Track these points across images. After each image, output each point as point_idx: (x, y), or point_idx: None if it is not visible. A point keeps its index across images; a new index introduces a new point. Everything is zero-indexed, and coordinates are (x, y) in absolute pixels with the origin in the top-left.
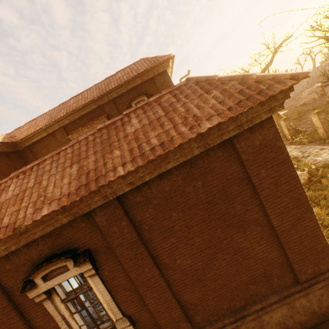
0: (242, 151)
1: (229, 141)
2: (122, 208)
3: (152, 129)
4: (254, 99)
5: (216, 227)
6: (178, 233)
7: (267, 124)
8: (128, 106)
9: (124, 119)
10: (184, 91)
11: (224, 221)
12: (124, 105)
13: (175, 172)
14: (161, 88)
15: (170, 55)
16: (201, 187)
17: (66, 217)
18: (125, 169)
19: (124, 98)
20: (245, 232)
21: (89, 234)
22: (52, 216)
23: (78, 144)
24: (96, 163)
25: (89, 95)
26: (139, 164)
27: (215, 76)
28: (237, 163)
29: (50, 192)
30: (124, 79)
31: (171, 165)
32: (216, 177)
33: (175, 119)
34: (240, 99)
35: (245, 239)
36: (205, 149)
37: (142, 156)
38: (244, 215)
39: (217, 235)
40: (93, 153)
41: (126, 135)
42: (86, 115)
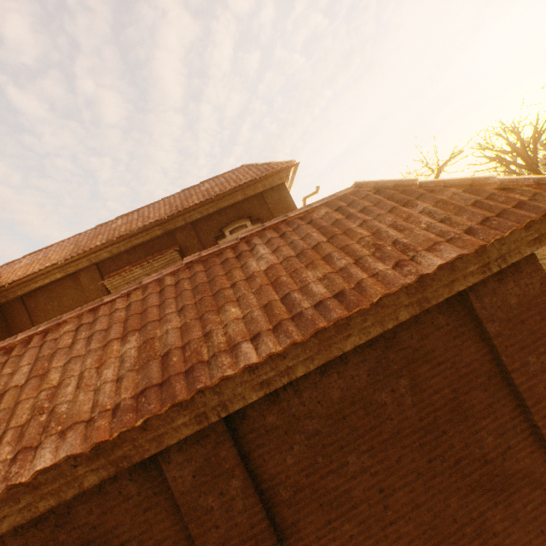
0: (488, 317)
1: (456, 295)
2: (233, 443)
3: (308, 266)
4: (515, 215)
5: (445, 493)
6: (361, 509)
7: (525, 266)
8: (218, 234)
9: (241, 247)
10: (356, 202)
11: (462, 475)
12: (211, 233)
13: (352, 358)
14: (275, 209)
15: (292, 161)
16: (409, 393)
17: (94, 470)
18: (260, 350)
19: (212, 222)
20: (510, 504)
21: (143, 513)
22: (60, 470)
23: (141, 291)
24: (185, 333)
25: (151, 214)
26: (294, 337)
27: (413, 180)
28: (477, 341)
29: (65, 400)
30: (215, 192)
31: (353, 342)
32: (438, 370)
33: (355, 248)
34: (485, 216)
35: (512, 522)
36: (421, 309)
37: (296, 320)
38: (503, 461)
39: (450, 513)
40: (177, 312)
41: (250, 277)
42: (142, 246)
